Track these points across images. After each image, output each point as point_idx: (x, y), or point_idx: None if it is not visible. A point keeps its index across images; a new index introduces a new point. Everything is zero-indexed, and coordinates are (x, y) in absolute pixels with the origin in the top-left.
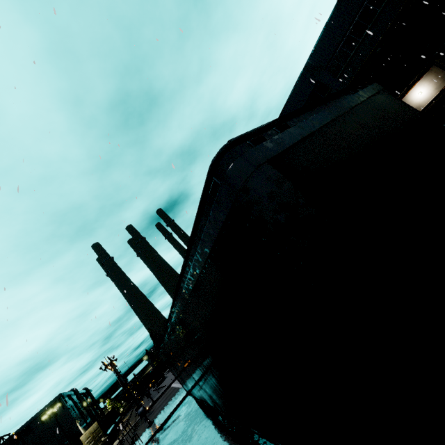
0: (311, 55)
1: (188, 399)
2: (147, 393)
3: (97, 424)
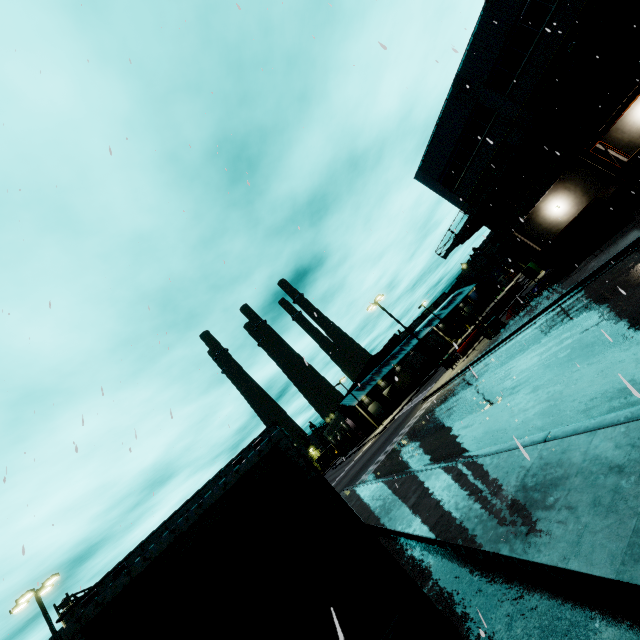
0: (463, 63)
1: None
2: None
3: None
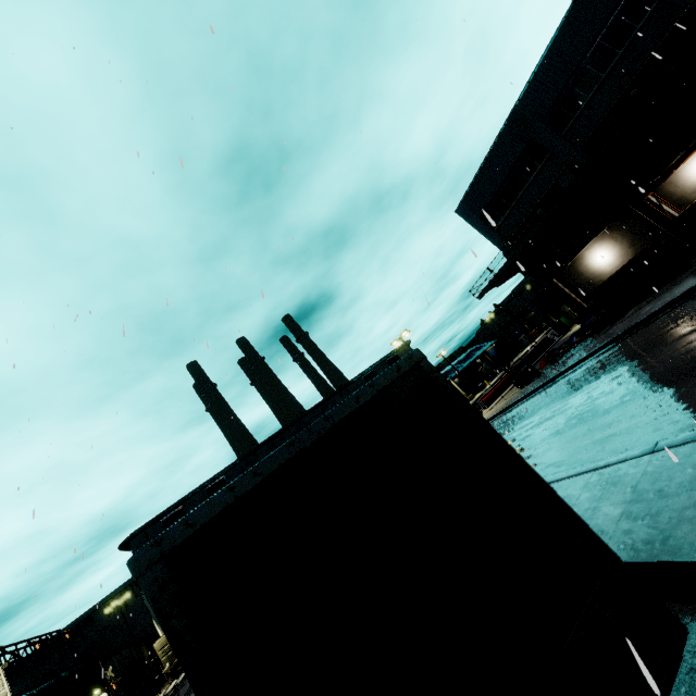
0: (522, 97)
1: None
2: None
3: None
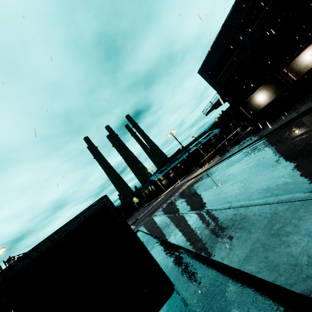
0: (229, 14)
1: None
2: None
3: None
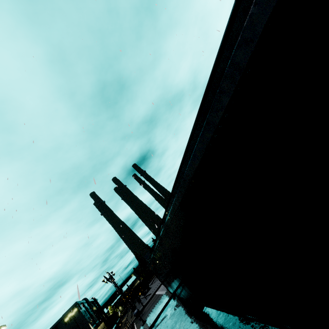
0: None
1: (171, 302)
2: (138, 299)
3: (104, 324)
